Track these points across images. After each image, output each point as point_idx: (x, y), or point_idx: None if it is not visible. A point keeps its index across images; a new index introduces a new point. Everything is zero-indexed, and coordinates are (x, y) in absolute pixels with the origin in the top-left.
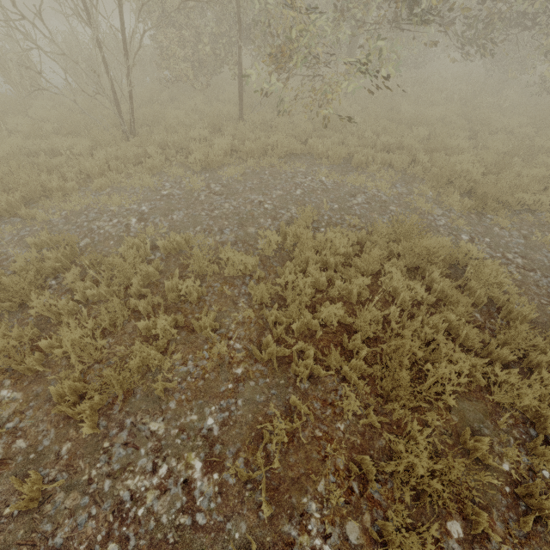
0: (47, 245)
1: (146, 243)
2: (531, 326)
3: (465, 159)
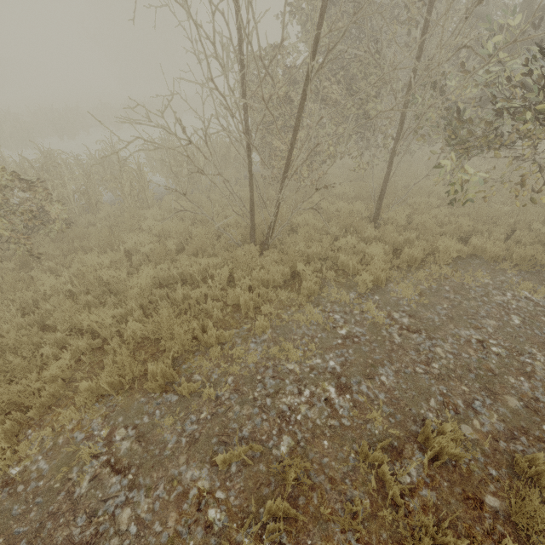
0: (237, 458)
1: (378, 442)
2: None
3: None
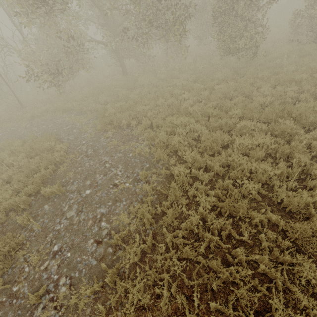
0: None
1: None
2: (26, 175)
3: (118, 105)
